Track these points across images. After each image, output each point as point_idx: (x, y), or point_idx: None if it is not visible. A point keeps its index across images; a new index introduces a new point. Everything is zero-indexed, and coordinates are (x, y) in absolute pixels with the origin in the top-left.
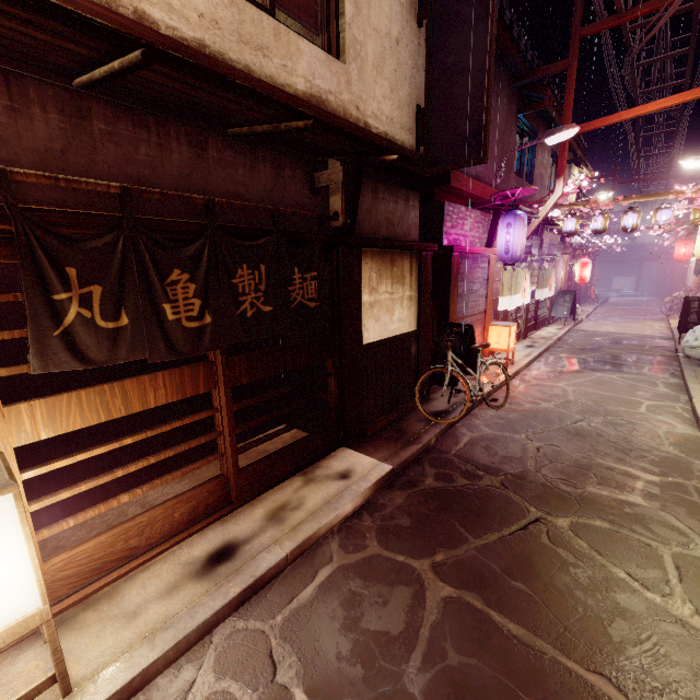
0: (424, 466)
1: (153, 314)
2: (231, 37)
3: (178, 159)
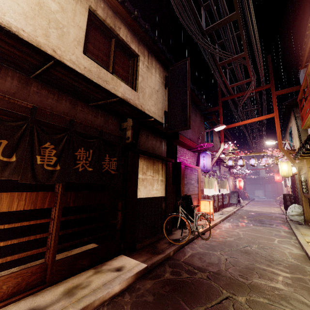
0: (166, 267)
1: (30, 159)
2: (95, 76)
3: (64, 106)
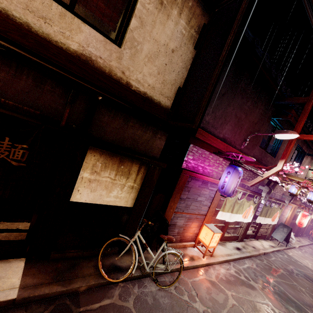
0: (46, 309)
1: None
2: (19, 5)
3: None
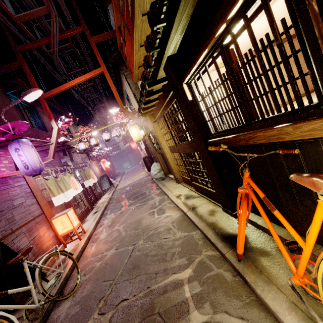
0: None
1: None
2: None
3: None
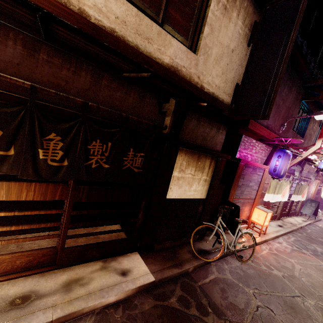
0: (176, 286)
1: (31, 153)
2: (131, 30)
3: (84, 80)
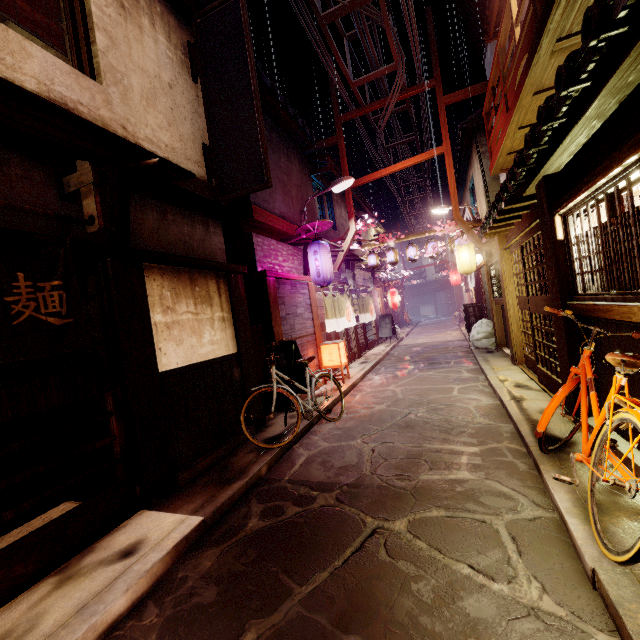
0: (250, 504)
1: None
2: None
3: None
